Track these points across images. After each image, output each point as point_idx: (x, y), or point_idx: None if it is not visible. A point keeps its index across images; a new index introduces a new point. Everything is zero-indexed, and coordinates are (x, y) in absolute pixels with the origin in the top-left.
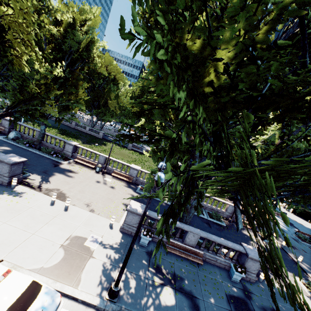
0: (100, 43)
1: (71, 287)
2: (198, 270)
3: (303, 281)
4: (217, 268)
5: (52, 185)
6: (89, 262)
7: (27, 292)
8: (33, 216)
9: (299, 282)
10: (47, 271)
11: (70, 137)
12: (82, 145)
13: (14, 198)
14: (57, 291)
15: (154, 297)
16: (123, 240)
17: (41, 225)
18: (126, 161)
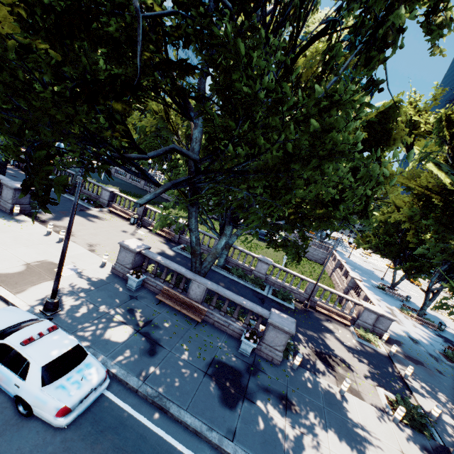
0: None
1: (9, 292)
2: (191, 328)
3: (392, 396)
4: (227, 336)
5: (62, 223)
6: (47, 282)
7: None
8: (17, 238)
9: (380, 394)
10: None
11: (129, 195)
12: None
13: (9, 222)
14: None
15: (101, 327)
16: (107, 279)
17: (19, 246)
18: None
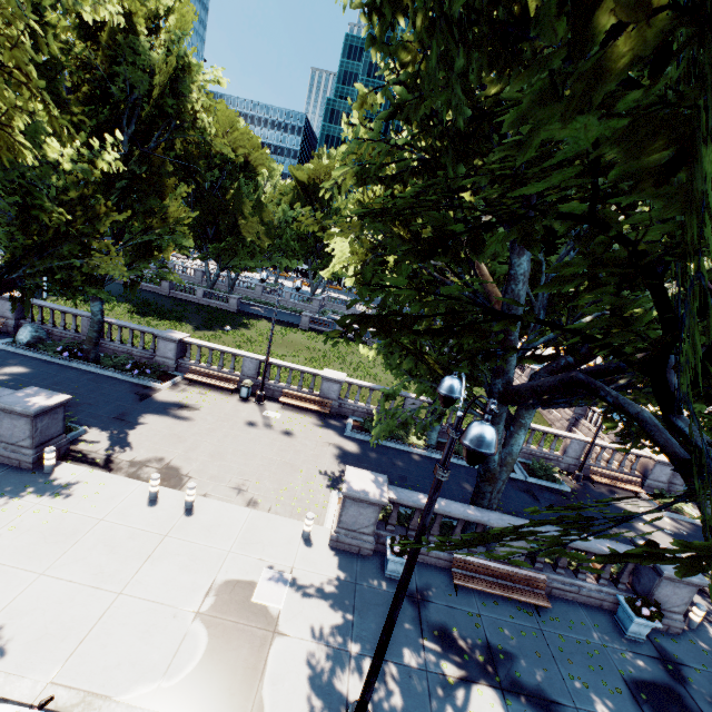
0: (206, 71)
1: None
2: (540, 624)
3: None
4: (585, 611)
5: (144, 451)
6: (273, 649)
7: None
8: (111, 543)
9: None
10: (174, 696)
11: (163, 320)
12: (194, 334)
13: (55, 499)
14: None
15: None
16: (343, 572)
17: (136, 566)
18: (302, 360)
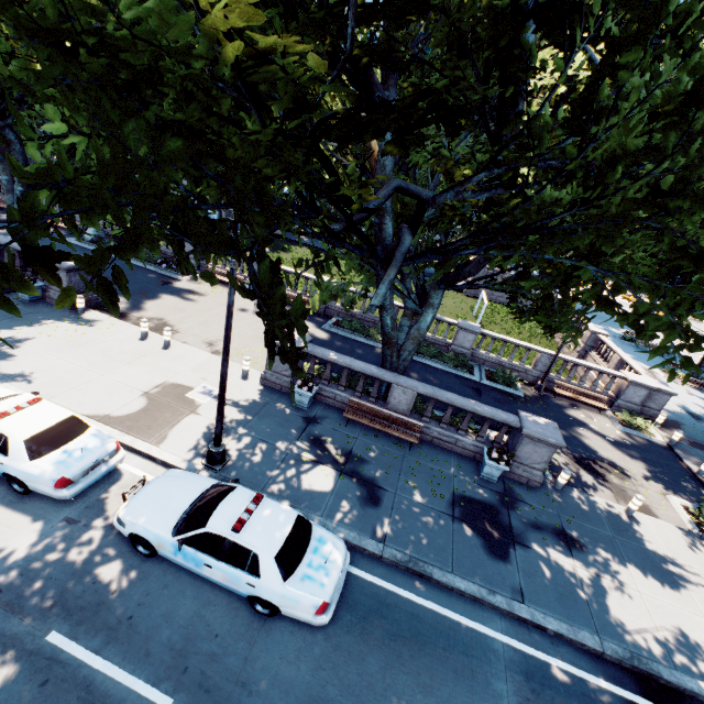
0: None
1: (147, 443)
2: (406, 454)
3: (690, 505)
4: (456, 457)
5: (151, 313)
6: (187, 418)
7: (61, 427)
8: (106, 353)
9: (675, 505)
10: (115, 421)
11: None
12: None
13: (80, 327)
14: (125, 445)
15: (293, 475)
16: (262, 397)
17: (118, 365)
18: None
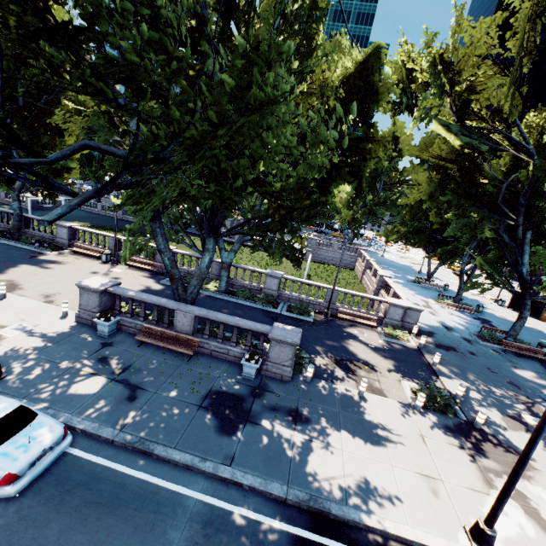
0: None
1: None
2: (183, 364)
3: (417, 387)
4: (228, 364)
5: (5, 277)
6: None
7: None
8: None
9: (404, 387)
10: None
11: (103, 230)
12: None
13: None
14: None
15: (63, 384)
16: (71, 330)
17: None
18: None
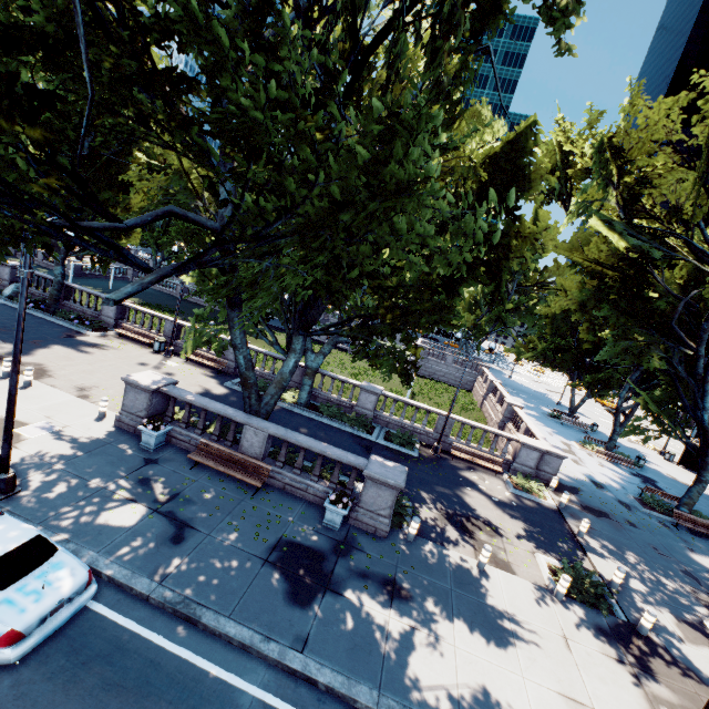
0: None
1: None
2: (247, 498)
3: (557, 564)
4: (305, 505)
5: (32, 359)
6: None
7: None
8: None
9: (540, 563)
10: None
11: (157, 310)
12: None
13: None
14: None
15: (91, 510)
16: (107, 437)
17: None
18: None
